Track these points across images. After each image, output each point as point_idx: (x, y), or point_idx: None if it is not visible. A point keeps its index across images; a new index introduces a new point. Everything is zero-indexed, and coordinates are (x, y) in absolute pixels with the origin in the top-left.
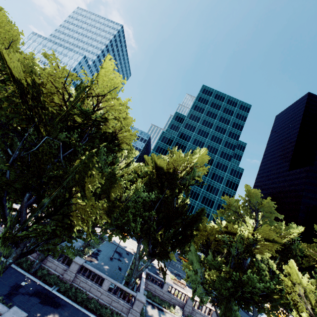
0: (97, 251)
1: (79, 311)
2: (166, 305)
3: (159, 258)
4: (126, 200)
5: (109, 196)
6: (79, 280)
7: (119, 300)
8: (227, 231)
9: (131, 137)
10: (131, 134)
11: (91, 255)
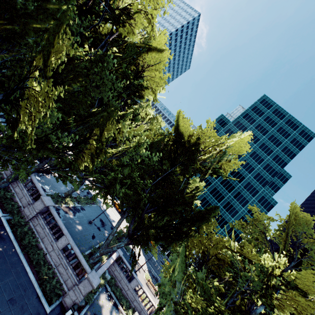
0: (80, 208)
1: (14, 254)
2: (125, 304)
3: (135, 243)
4: (122, 151)
5: (102, 134)
6: (37, 222)
7: (68, 267)
8: (240, 252)
9: (160, 83)
10: (161, 79)
11: (70, 208)
